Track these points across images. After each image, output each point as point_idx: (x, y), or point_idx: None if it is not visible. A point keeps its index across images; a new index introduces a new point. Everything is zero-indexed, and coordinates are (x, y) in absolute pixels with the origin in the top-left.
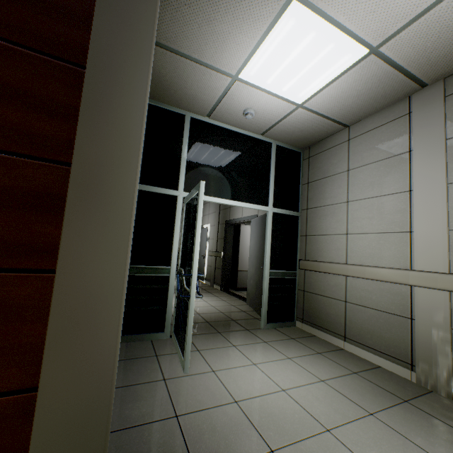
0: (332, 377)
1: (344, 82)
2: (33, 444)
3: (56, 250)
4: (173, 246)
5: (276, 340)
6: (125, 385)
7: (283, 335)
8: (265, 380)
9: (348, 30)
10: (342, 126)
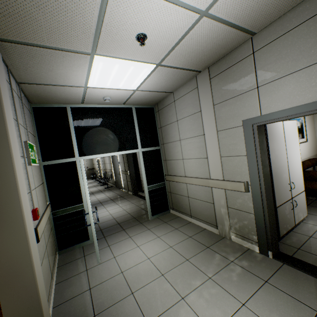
0: (177, 243)
1: (153, 78)
2: None
3: None
4: (81, 191)
5: (155, 226)
6: (65, 279)
7: (161, 221)
8: (141, 255)
9: (137, 60)
10: (169, 93)
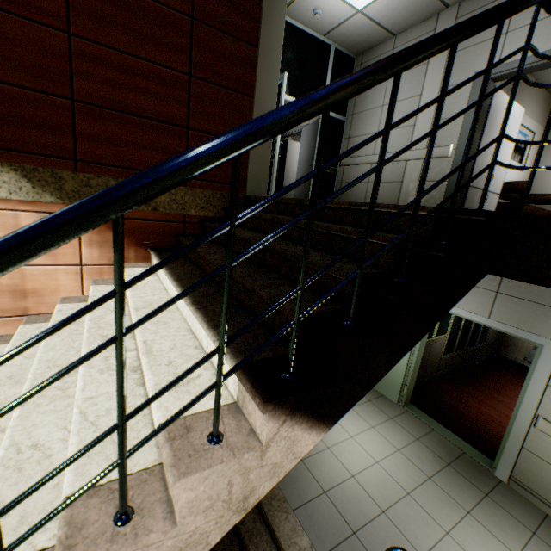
0: None
1: None
2: (250, 162)
3: (253, 89)
4: None
5: None
6: None
7: None
8: None
9: None
10: (391, 35)
